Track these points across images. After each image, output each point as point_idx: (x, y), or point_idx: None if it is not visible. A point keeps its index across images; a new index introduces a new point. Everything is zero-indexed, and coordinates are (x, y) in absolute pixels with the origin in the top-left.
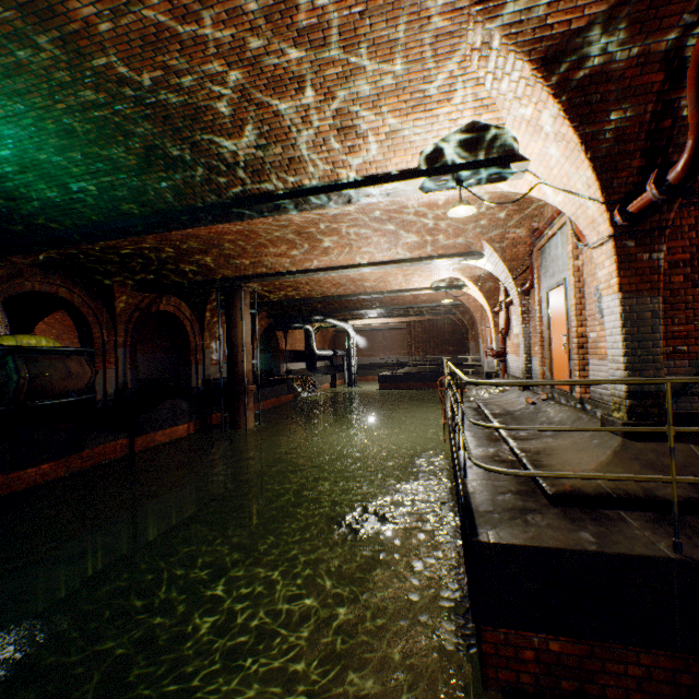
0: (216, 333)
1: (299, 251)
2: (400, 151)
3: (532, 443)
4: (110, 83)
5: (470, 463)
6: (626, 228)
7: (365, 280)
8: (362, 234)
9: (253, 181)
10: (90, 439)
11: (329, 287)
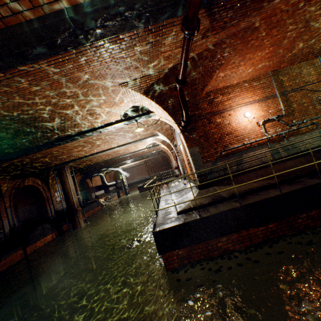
0: (56, 188)
1: (87, 148)
2: (113, 116)
3: (179, 199)
4: (0, 117)
5: (160, 211)
6: (184, 129)
7: (119, 151)
8: (111, 137)
9: (62, 133)
10: (3, 255)
11: (105, 157)
